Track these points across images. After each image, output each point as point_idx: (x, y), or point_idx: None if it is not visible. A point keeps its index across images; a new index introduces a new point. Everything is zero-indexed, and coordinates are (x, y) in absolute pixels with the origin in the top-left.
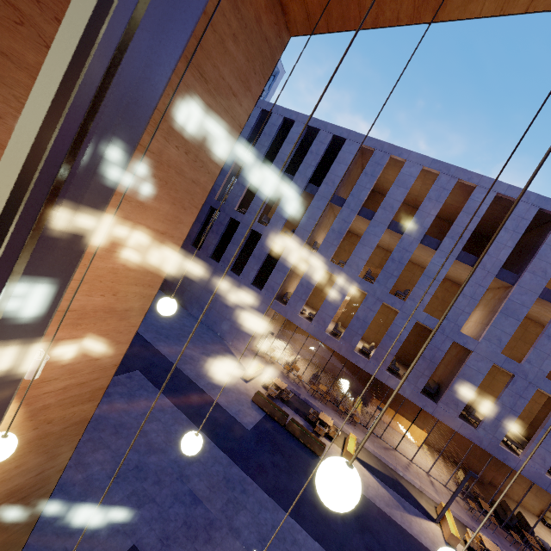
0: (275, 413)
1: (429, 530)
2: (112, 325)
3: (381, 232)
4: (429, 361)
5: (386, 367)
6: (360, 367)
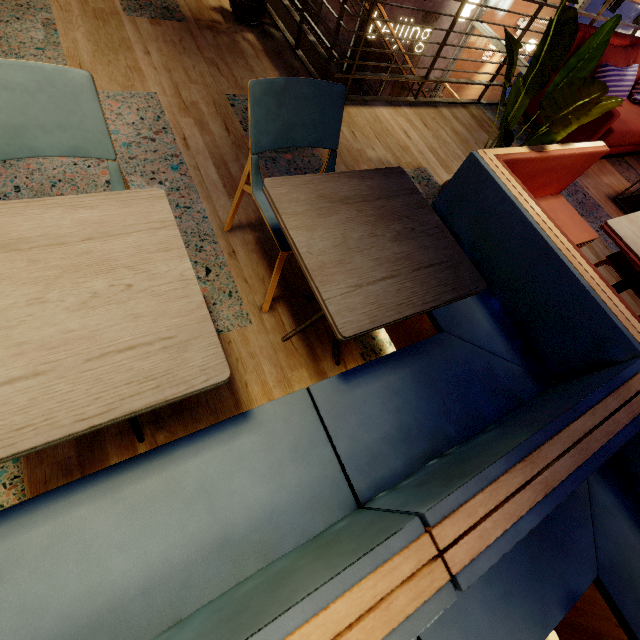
0: None
1: None
2: (548, 15)
3: None
4: None
5: None
6: None
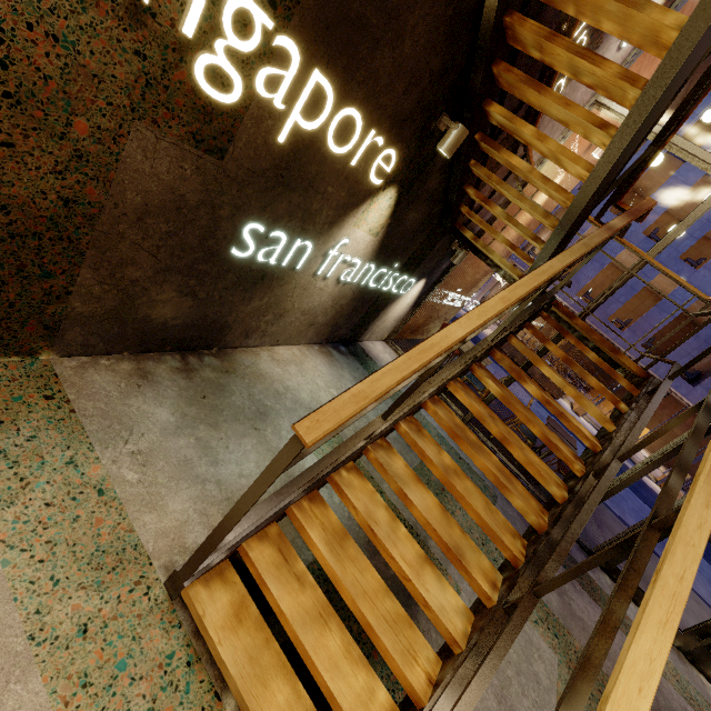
0: (516, 356)
1: (651, 483)
2: None
3: (696, 178)
4: (702, 341)
5: (644, 341)
6: (609, 337)
